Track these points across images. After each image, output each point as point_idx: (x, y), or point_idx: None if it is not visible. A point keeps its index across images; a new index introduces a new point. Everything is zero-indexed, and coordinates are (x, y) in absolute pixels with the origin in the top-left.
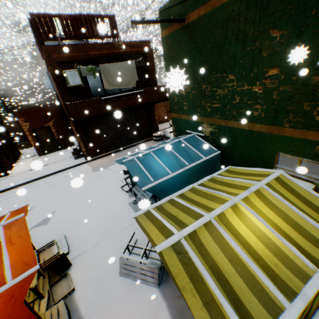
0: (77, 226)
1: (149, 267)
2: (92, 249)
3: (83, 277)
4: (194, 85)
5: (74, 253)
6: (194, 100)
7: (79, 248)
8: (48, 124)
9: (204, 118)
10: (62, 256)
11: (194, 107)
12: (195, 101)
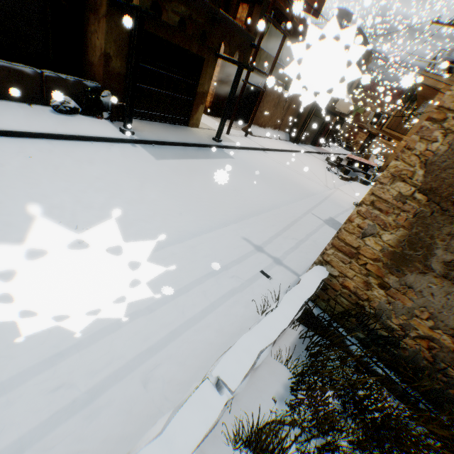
0: None
1: None
2: None
3: None
4: None
5: None
6: None
7: None
8: None
9: None
10: None
11: None
12: None
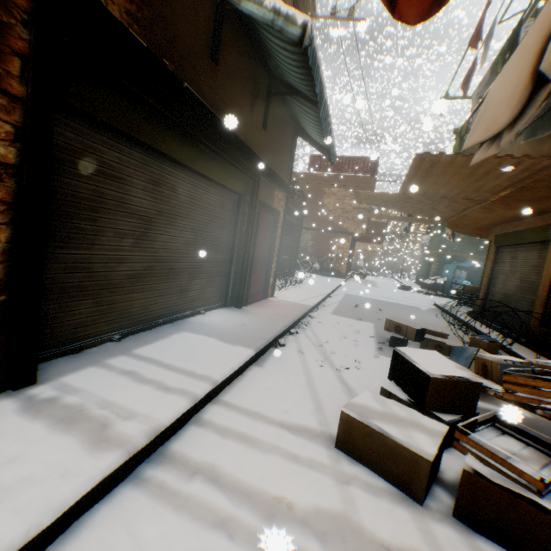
0: None
1: None
2: None
3: None
4: (466, 239)
5: None
6: (464, 246)
7: None
8: None
9: (469, 255)
10: None
11: (463, 249)
12: (464, 246)
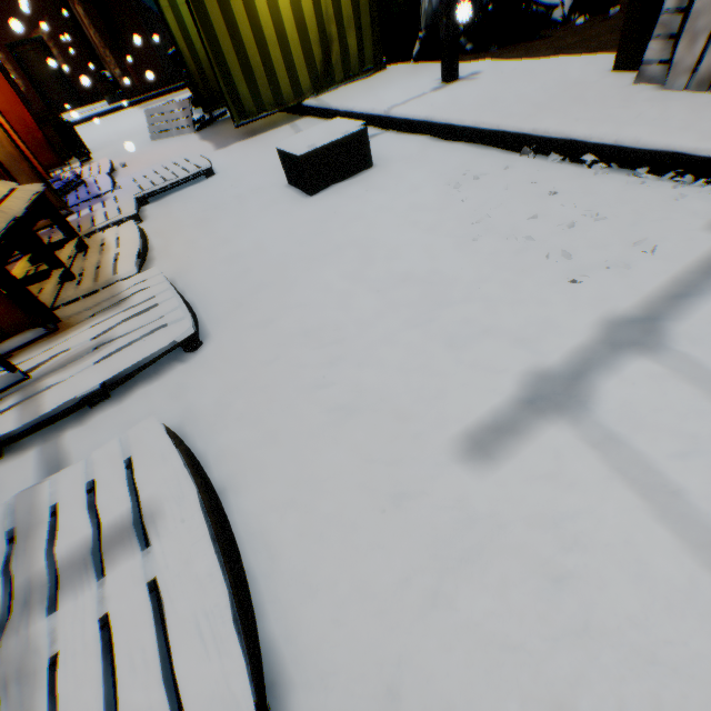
0: (104, 140)
1: (178, 105)
2: (121, 142)
3: (105, 153)
4: None
5: (95, 150)
6: None
7: (103, 146)
8: (40, 36)
9: None
10: (69, 127)
11: None
12: None
